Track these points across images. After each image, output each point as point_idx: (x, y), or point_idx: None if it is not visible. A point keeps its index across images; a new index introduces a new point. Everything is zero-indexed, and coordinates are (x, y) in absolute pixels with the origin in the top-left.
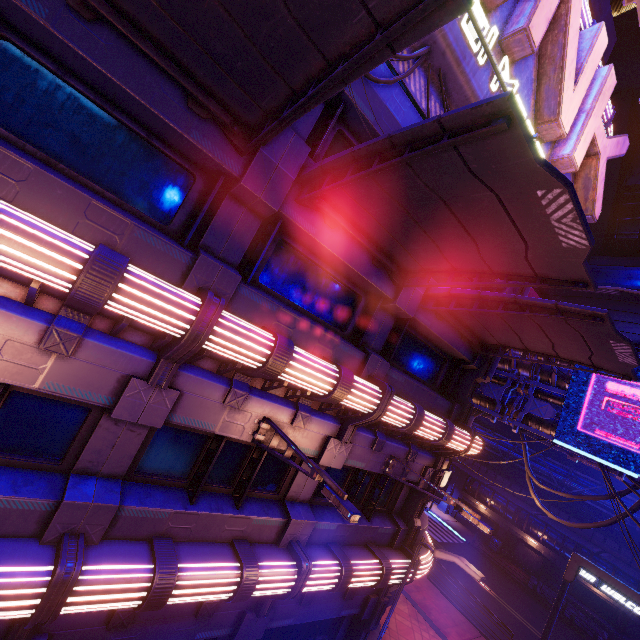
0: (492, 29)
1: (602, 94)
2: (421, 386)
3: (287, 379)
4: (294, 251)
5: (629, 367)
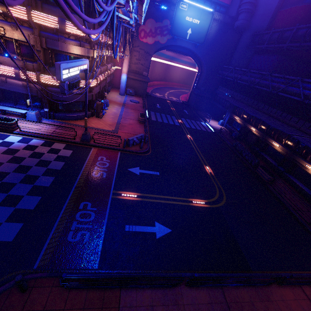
0: None
1: None
2: None
3: None
4: None
5: None
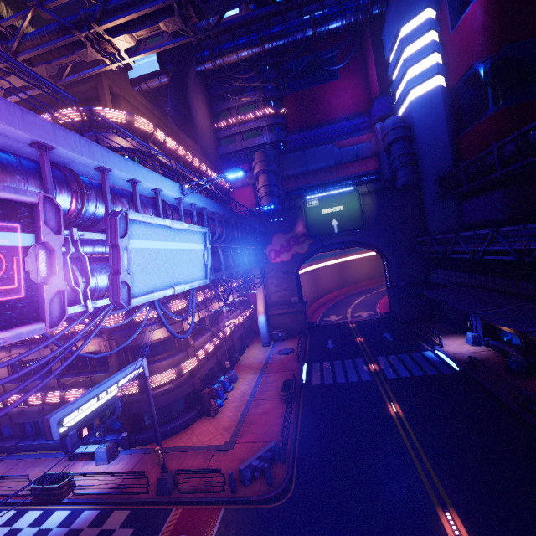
0: None
1: None
2: None
3: None
4: None
5: None
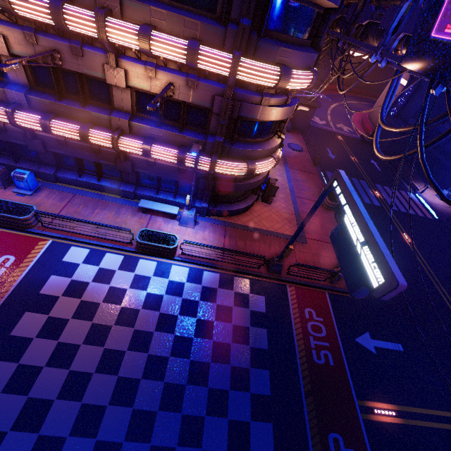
0: None
1: None
2: (172, 12)
3: (27, 16)
4: None
5: None
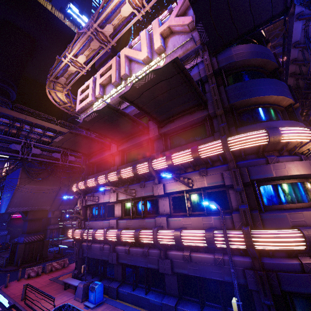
0: (123, 83)
1: (153, 29)
2: (183, 145)
3: (125, 177)
4: (131, 152)
5: (158, 71)
